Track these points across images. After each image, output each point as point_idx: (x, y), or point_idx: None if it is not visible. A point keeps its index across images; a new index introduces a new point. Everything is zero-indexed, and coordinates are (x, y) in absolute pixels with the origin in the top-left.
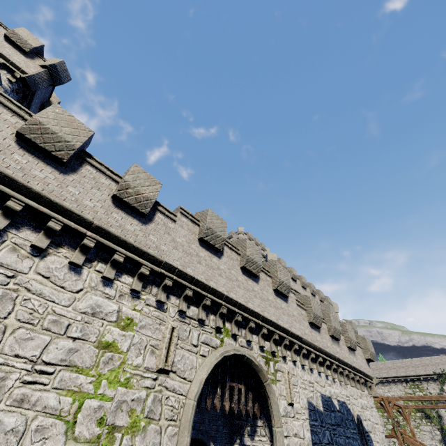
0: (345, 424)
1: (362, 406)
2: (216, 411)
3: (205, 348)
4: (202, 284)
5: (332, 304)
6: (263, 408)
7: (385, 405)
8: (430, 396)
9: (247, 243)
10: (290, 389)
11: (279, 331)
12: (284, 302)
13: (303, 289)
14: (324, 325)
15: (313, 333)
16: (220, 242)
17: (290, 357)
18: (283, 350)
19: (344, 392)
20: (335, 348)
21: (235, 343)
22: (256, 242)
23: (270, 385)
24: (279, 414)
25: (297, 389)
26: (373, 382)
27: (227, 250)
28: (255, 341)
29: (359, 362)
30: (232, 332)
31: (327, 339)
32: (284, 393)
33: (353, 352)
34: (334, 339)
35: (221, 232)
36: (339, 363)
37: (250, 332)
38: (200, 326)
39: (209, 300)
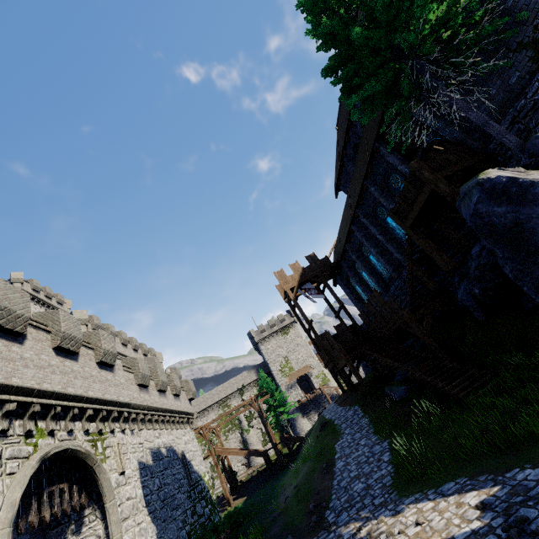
0: (172, 464)
1: (185, 442)
2: (33, 528)
3: (14, 464)
4: (1, 386)
5: (157, 355)
6: (91, 494)
7: (203, 433)
8: (233, 409)
9: (61, 316)
10: (121, 459)
11: (106, 406)
12: (110, 373)
13: (124, 347)
14: (152, 382)
15: (142, 394)
16: (23, 324)
17: (119, 427)
18: (111, 425)
19: (171, 438)
20: (163, 400)
21: (54, 441)
22: (48, 292)
23: (100, 465)
24: (111, 488)
25: (128, 455)
26: (195, 417)
27: (32, 330)
28: (78, 428)
29: (184, 404)
30: (49, 430)
31: (156, 395)
32: (115, 466)
33: (178, 397)
34: (162, 392)
35: (23, 309)
36: (166, 413)
37: (72, 421)
38: (1, 440)
39: (13, 403)
